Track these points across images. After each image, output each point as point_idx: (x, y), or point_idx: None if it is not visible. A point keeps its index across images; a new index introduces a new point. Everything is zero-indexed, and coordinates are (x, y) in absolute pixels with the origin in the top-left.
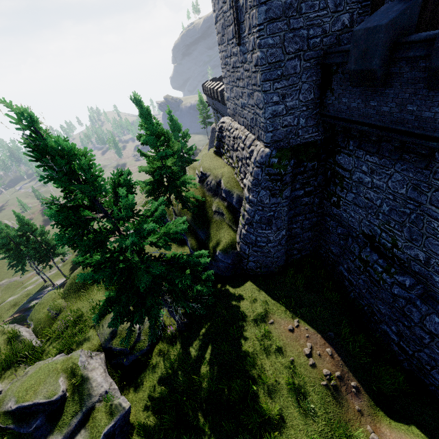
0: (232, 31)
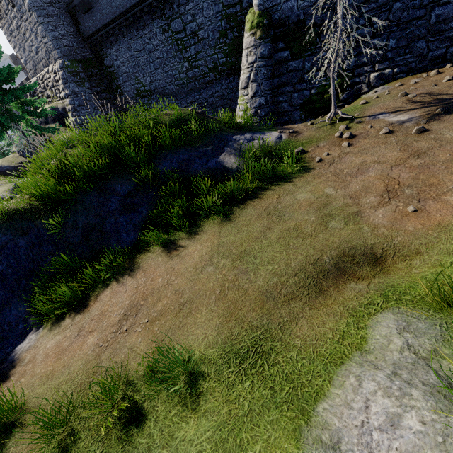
0: (5, 2)
